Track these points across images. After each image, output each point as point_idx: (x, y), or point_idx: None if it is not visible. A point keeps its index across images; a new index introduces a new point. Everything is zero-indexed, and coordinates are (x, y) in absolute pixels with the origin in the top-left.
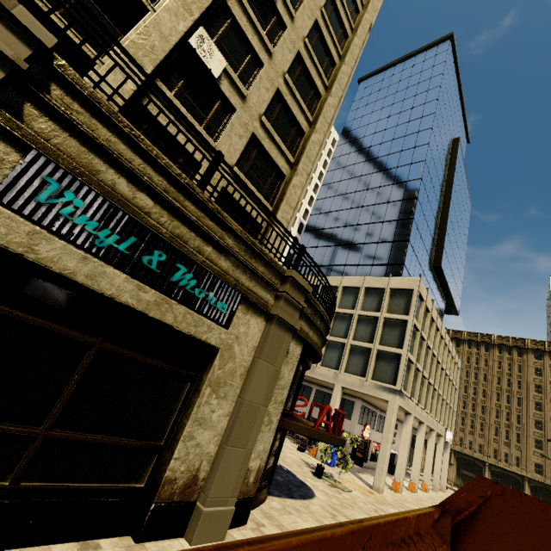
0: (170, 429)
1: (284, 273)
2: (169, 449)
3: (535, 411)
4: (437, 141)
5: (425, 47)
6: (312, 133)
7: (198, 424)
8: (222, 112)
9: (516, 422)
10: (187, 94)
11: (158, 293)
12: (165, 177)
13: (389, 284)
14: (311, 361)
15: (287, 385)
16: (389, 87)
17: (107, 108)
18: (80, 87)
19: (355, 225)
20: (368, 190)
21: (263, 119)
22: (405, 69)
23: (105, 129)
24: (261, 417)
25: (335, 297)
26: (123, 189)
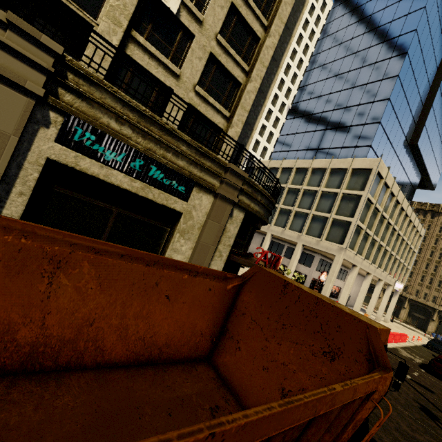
0: (160, 252)
1: (226, 165)
2: None
3: None
4: (440, 0)
5: None
6: (266, 38)
7: (174, 251)
8: (184, 40)
9: None
10: (155, 33)
11: (142, 182)
12: (137, 113)
13: (352, 165)
14: (258, 223)
15: (233, 236)
16: None
17: (97, 78)
18: (81, 70)
19: (332, 111)
20: (350, 72)
21: (219, 37)
22: None
23: (98, 91)
24: (212, 251)
25: (277, 179)
26: (114, 126)
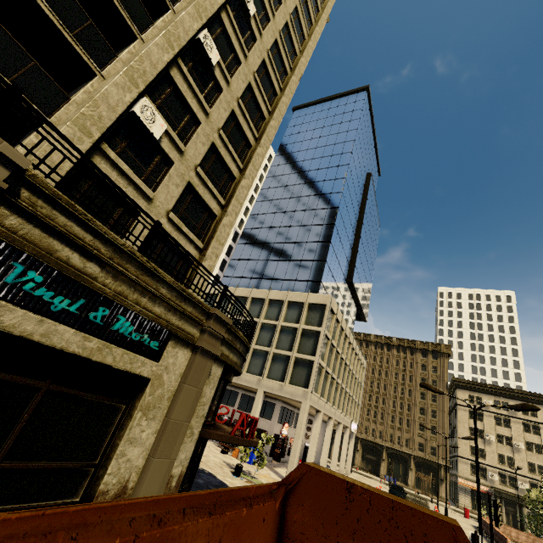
0: (104, 449)
1: (209, 310)
2: (103, 467)
3: (420, 400)
4: (353, 175)
5: (348, 93)
6: (242, 179)
7: (129, 443)
8: (161, 164)
9: (407, 410)
10: (130, 151)
11: (101, 340)
12: (111, 247)
13: (308, 299)
14: (231, 376)
15: (209, 401)
16: (318, 121)
17: (66, 201)
18: (45, 189)
19: (283, 243)
20: (296, 212)
21: (199, 169)
22: (332, 108)
23: (63, 217)
24: (184, 431)
25: (254, 322)
26: (76, 262)
